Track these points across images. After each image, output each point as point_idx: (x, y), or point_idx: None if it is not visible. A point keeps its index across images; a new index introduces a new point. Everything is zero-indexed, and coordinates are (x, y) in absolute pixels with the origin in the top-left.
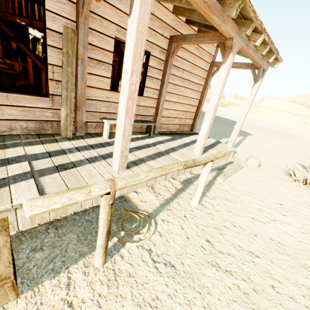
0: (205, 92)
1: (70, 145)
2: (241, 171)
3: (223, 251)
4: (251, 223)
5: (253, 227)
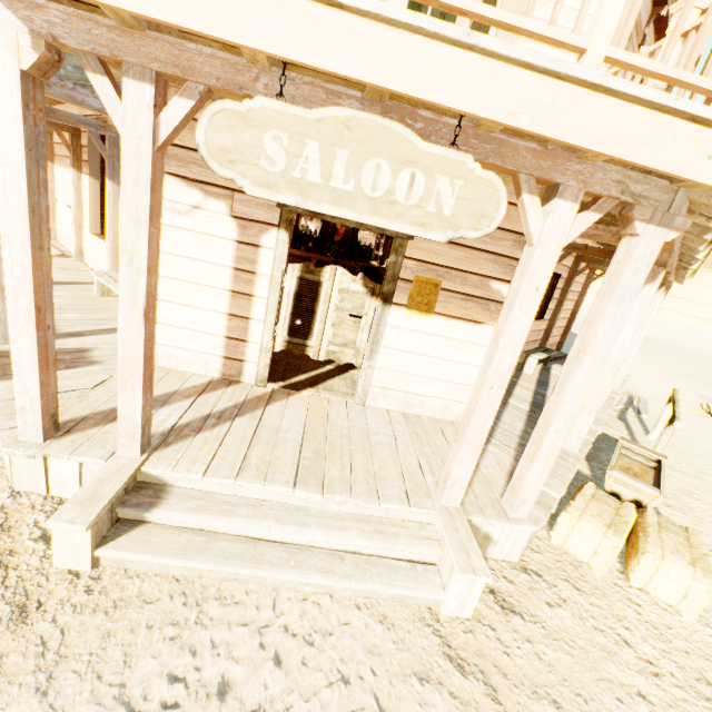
0: (582, 301)
1: (529, 385)
2: (650, 406)
3: (703, 468)
4: (703, 452)
5: (707, 455)
